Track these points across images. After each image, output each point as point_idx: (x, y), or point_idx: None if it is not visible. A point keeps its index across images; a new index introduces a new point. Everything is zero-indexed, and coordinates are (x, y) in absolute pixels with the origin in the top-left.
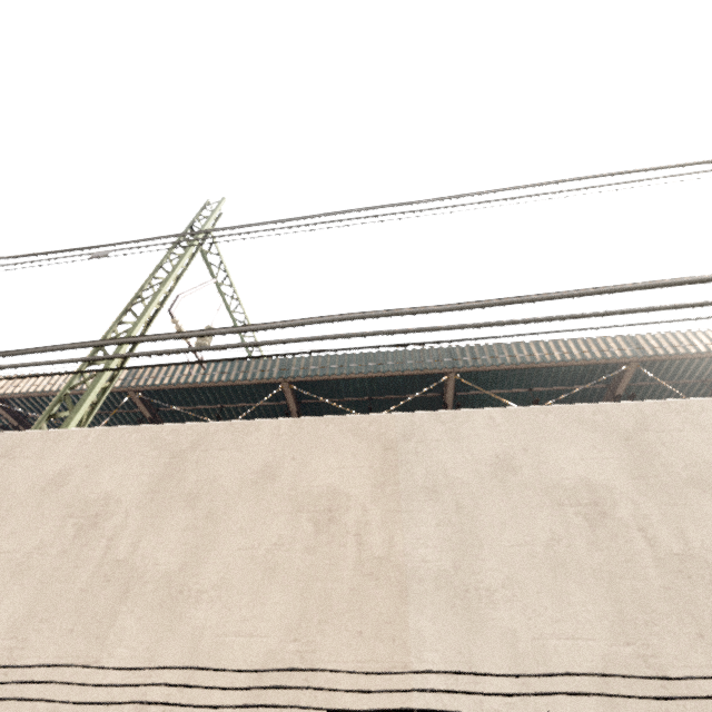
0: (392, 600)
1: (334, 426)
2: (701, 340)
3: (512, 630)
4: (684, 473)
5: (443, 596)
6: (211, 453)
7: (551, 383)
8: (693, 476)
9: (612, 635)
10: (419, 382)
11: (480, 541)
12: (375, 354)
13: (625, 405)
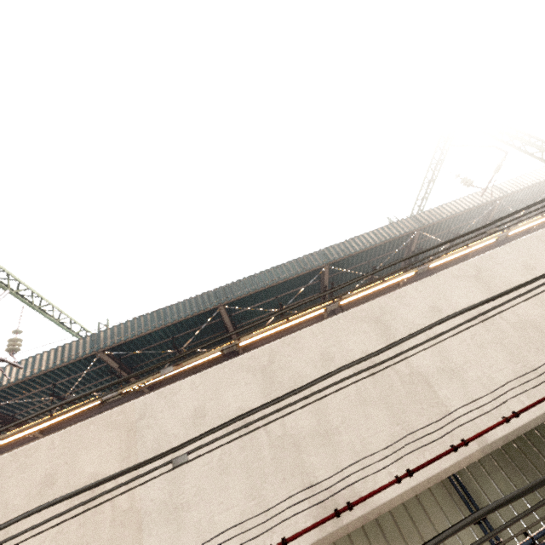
0: (133, 534)
1: (93, 426)
2: (357, 243)
3: (198, 520)
4: (288, 384)
5: (163, 518)
6: (2, 483)
7: (287, 289)
8: (292, 384)
9: (246, 498)
10: (203, 316)
11: (184, 472)
12: (163, 309)
13: (265, 348)
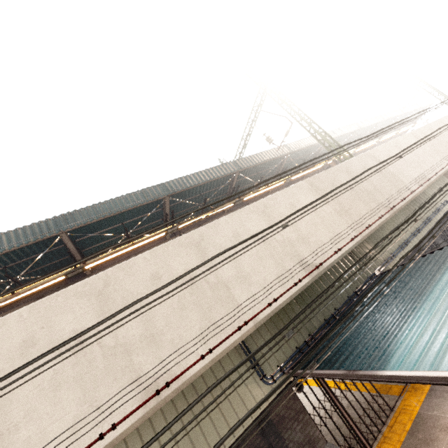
0: None
1: None
2: (192, 179)
3: (29, 437)
4: (121, 303)
5: None
6: None
7: (133, 216)
8: (125, 303)
9: (79, 404)
10: (43, 243)
11: (10, 400)
12: None
13: (100, 274)
